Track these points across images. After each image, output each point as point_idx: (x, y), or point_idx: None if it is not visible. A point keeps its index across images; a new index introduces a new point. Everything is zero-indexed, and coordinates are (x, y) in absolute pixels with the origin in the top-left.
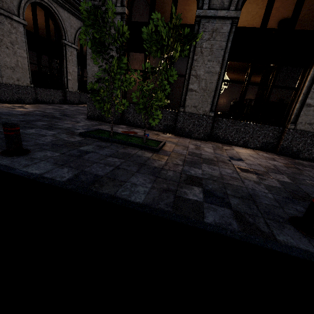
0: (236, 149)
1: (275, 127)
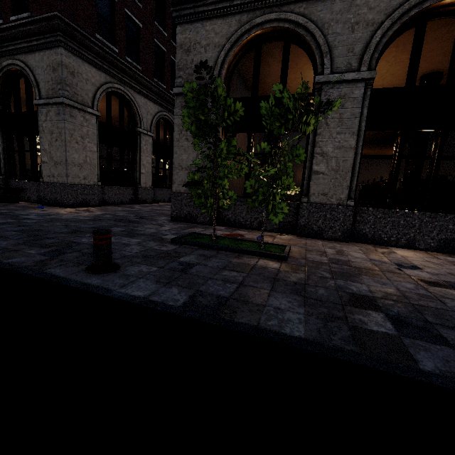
0: (399, 252)
1: None
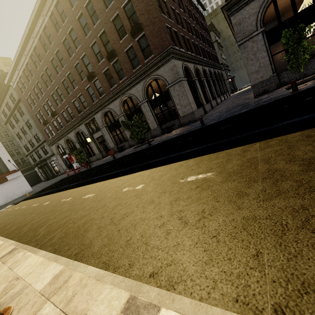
0: None
1: None
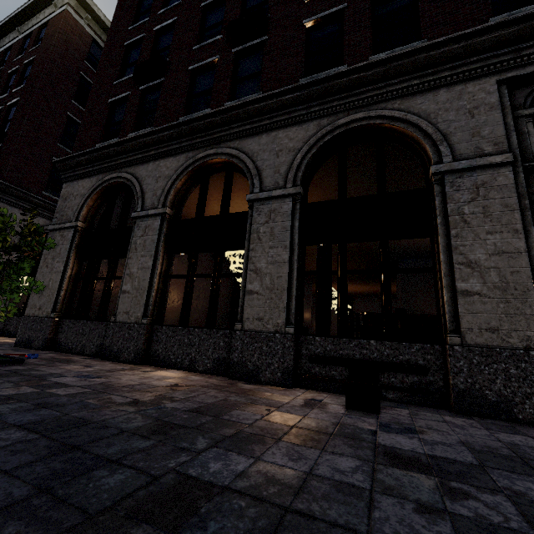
0: (156, 372)
1: (225, 331)
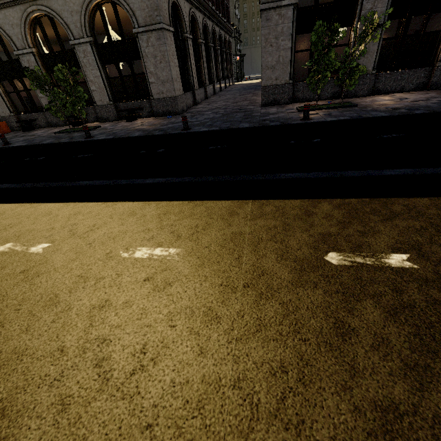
0: (397, 95)
1: (426, 68)
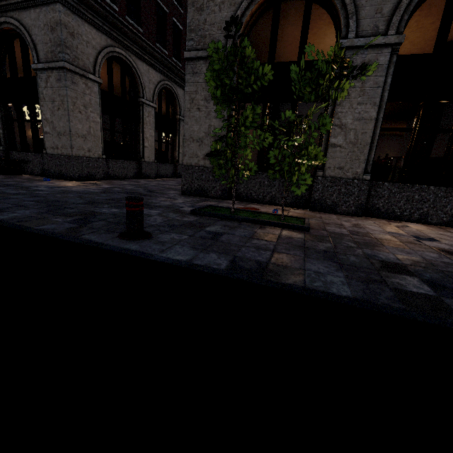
0: (413, 226)
1: None
